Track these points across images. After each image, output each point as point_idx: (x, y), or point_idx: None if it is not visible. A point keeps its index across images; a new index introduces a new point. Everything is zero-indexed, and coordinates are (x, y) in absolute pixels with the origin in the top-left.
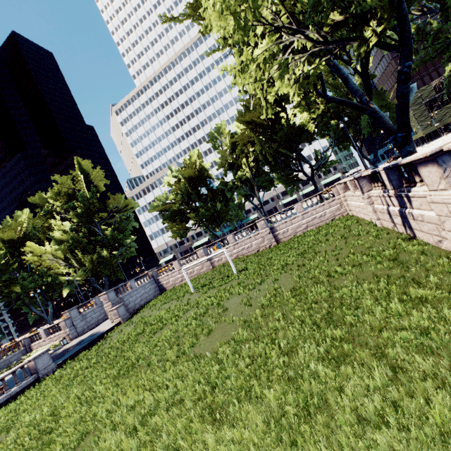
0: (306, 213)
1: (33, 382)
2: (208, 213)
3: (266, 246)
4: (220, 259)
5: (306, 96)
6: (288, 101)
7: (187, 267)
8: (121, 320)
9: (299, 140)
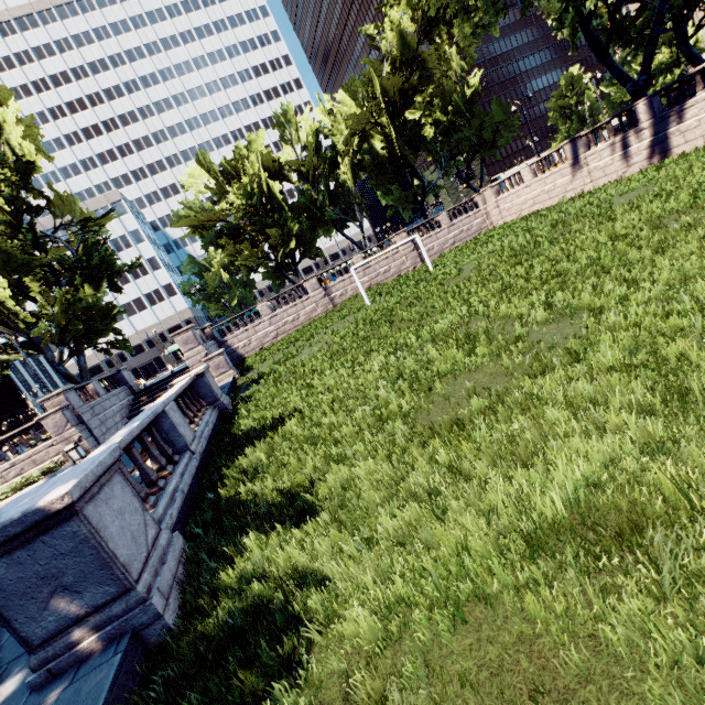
0: (453, 226)
1: (219, 415)
2: (300, 232)
3: (408, 270)
4: (345, 293)
5: (576, 19)
6: (425, 81)
7: (360, 264)
8: (236, 373)
9: (414, 147)
